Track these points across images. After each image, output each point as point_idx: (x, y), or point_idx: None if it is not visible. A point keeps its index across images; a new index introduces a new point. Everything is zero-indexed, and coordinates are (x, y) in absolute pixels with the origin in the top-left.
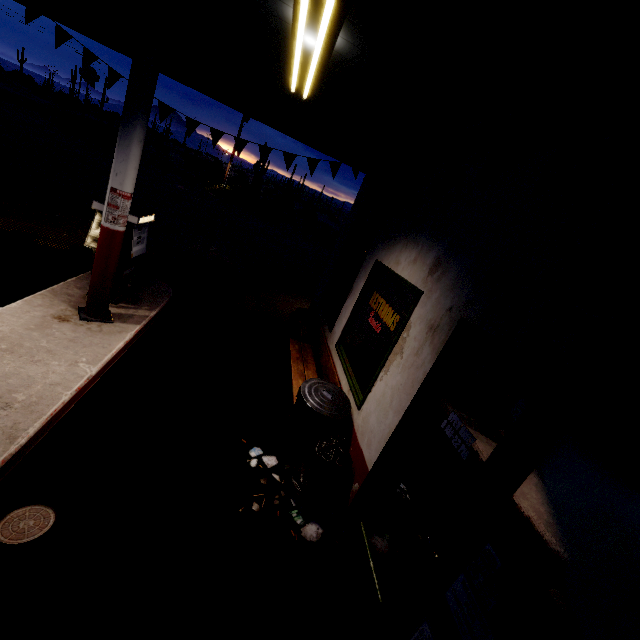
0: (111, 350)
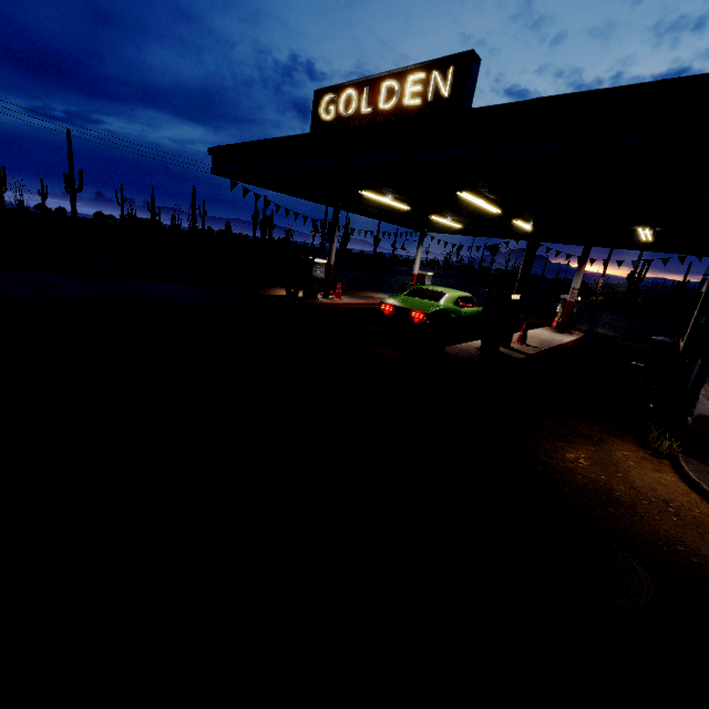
0: (571, 338)
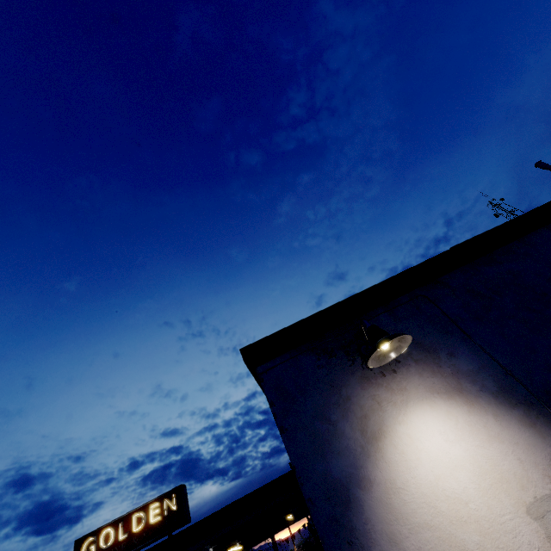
0: None
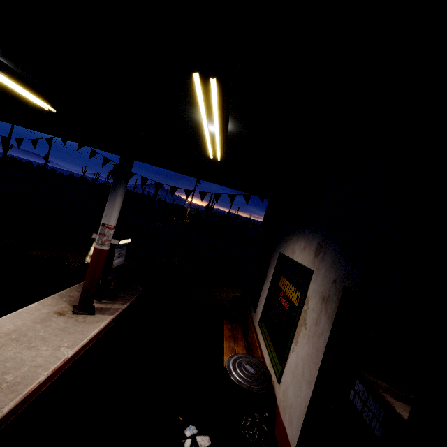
0: (87, 336)
